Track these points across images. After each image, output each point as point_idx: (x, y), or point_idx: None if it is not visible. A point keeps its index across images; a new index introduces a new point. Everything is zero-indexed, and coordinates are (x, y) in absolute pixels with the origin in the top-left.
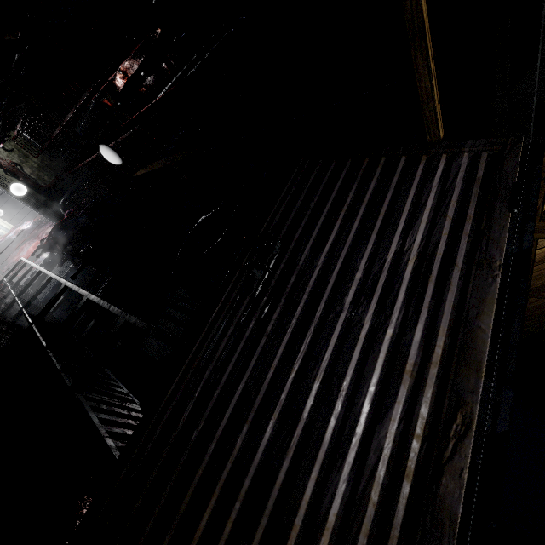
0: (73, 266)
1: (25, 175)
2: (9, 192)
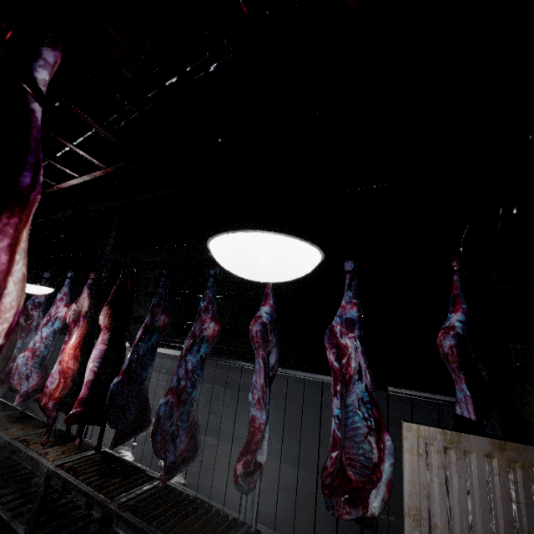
0: None
1: None
2: None
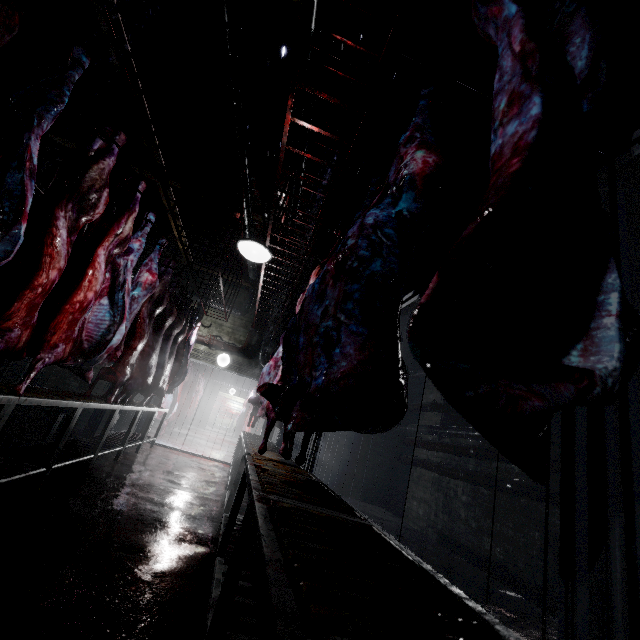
0: (282, 427)
1: (224, 343)
2: (217, 366)
